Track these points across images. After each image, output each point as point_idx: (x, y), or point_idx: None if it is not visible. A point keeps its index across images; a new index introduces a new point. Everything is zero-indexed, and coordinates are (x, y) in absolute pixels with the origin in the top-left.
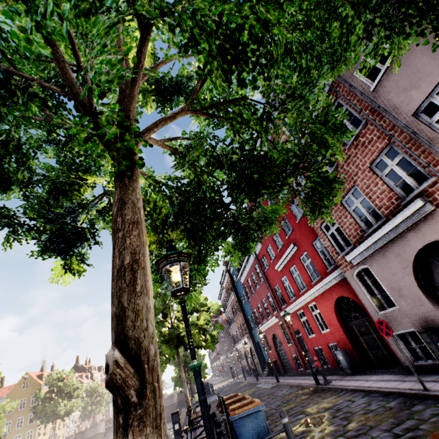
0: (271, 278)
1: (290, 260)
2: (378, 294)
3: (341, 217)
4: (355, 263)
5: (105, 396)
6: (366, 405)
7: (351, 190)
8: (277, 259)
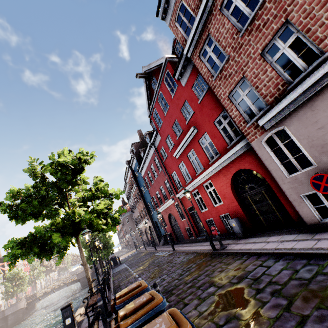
0: (169, 167)
1: (188, 146)
2: (291, 157)
3: (259, 75)
4: (269, 126)
5: (26, 278)
6: (291, 271)
7: (278, 32)
8: (175, 147)
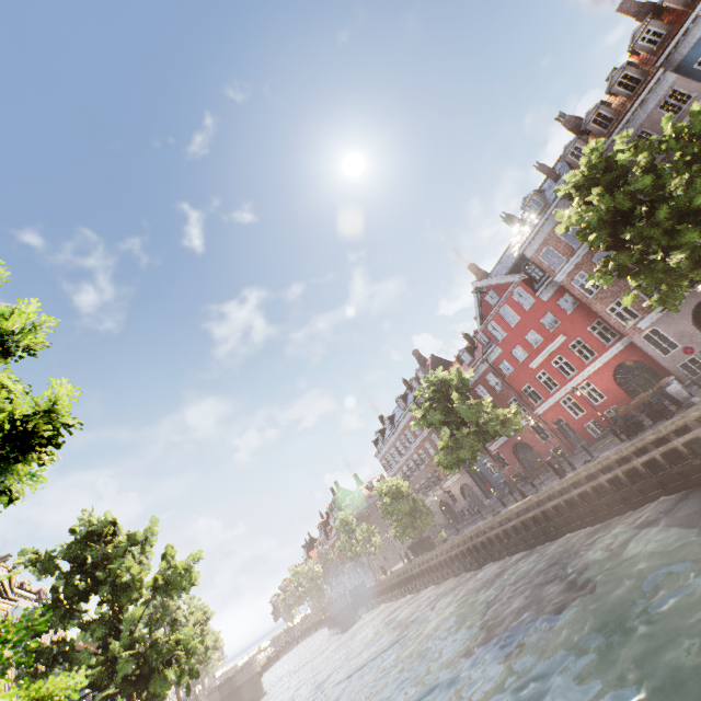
0: (518, 381)
1: (553, 353)
2: (664, 344)
3: None
4: (644, 328)
5: None
6: None
7: None
8: (531, 357)
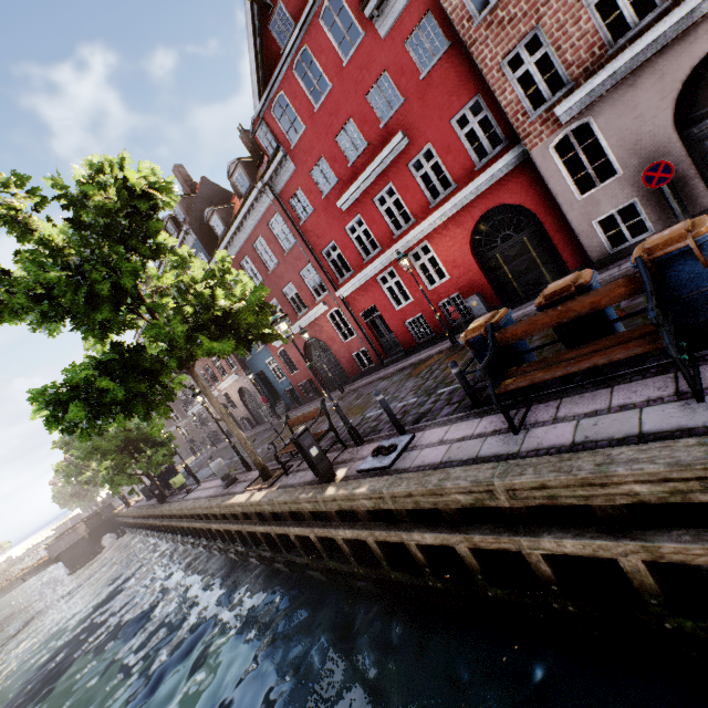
0: (318, 234)
1: (381, 178)
2: (590, 167)
3: (566, 25)
4: (568, 118)
5: None
6: None
7: None
8: (342, 186)
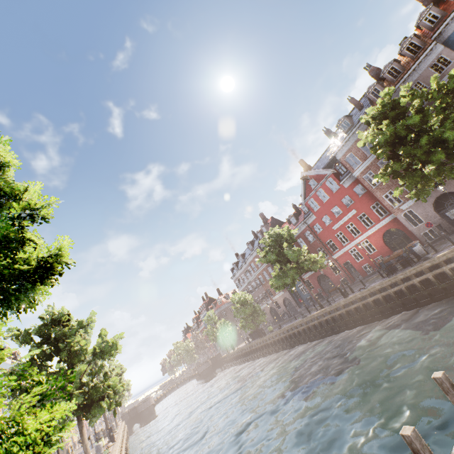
0: (324, 237)
1: (347, 221)
2: (415, 220)
3: None
4: (404, 209)
5: None
6: None
7: None
8: (333, 223)
